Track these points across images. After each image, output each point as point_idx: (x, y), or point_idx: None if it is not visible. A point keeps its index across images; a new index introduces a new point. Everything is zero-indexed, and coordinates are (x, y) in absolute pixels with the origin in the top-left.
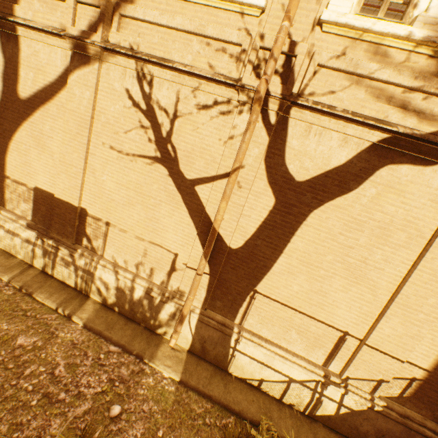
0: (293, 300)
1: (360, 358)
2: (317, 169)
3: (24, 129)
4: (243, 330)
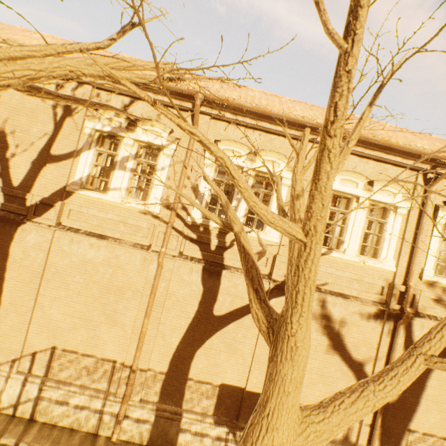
0: (433, 428)
1: None
2: None
3: (215, 337)
4: None
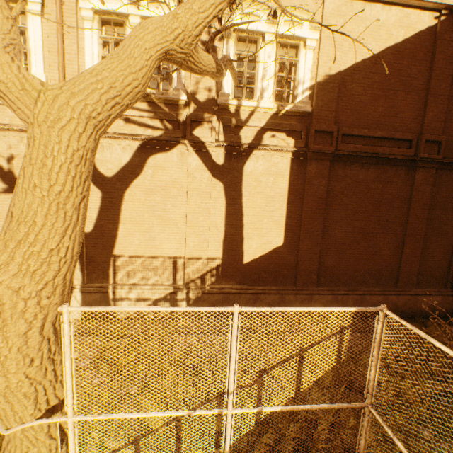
0: (139, 250)
1: (187, 268)
2: (117, 167)
3: None
4: (117, 285)
